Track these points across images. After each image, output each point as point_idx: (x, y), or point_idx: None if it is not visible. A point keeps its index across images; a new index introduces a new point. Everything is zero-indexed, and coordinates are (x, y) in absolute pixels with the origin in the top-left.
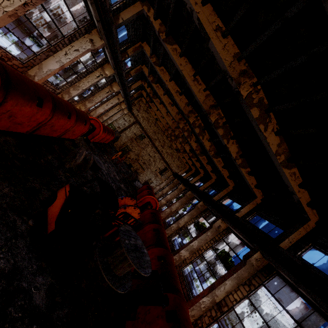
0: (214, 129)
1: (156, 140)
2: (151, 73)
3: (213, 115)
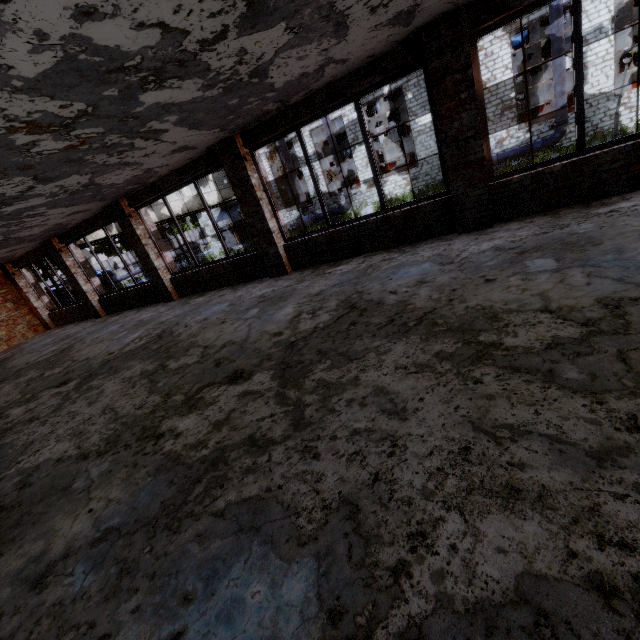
0: None
1: None
2: None
3: None
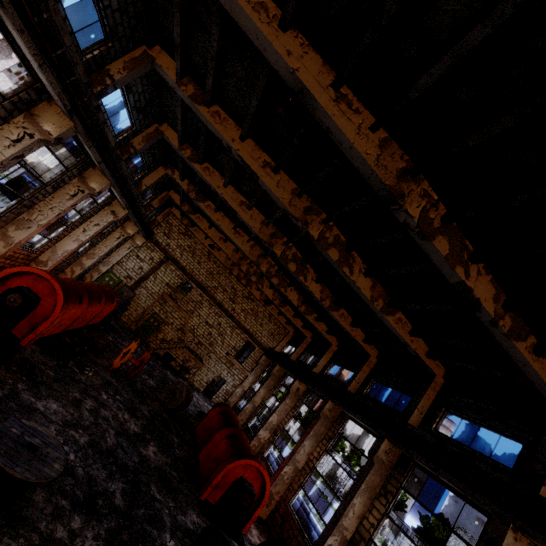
0: (420, 241)
1: (217, 288)
2: (187, 139)
3: (413, 199)
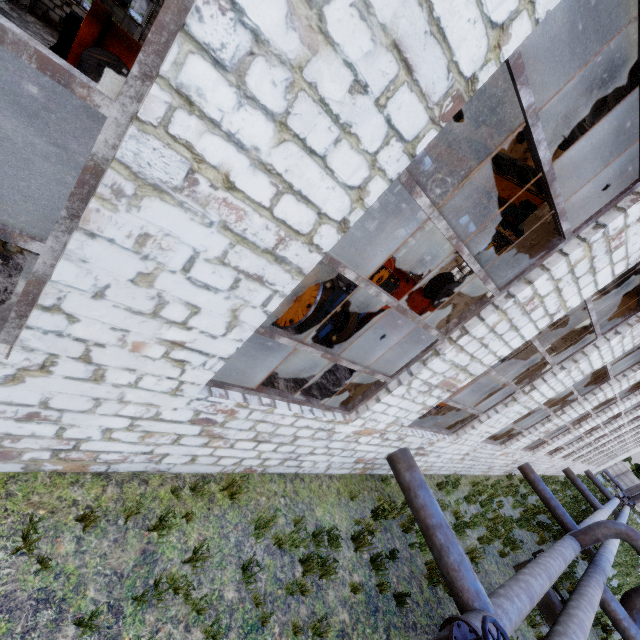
0: None
1: None
2: None
3: None
